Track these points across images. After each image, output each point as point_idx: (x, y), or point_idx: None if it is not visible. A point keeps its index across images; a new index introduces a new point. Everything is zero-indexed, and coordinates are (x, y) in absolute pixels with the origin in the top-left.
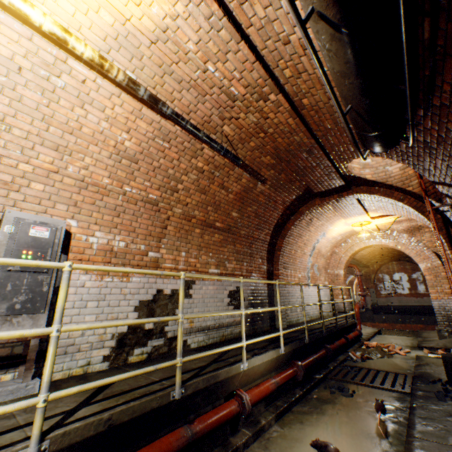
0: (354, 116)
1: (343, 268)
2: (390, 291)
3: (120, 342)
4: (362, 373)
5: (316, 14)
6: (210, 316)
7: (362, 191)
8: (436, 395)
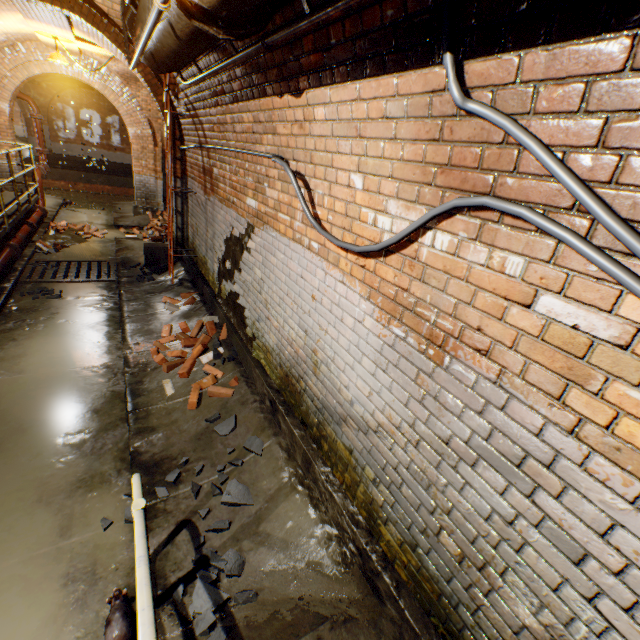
0: (148, 52)
1: (10, 101)
2: (74, 135)
3: None
4: (65, 269)
5: (167, 18)
6: None
7: (83, 14)
8: (139, 280)
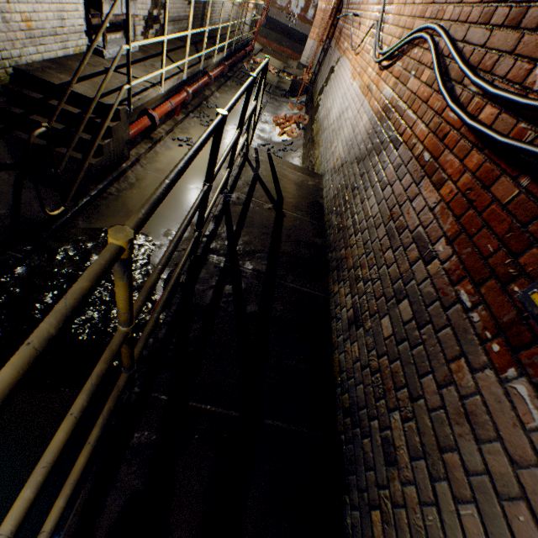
0: None
1: None
2: (286, 4)
3: (145, 24)
4: None
5: None
6: (176, 10)
7: None
8: (281, 96)
